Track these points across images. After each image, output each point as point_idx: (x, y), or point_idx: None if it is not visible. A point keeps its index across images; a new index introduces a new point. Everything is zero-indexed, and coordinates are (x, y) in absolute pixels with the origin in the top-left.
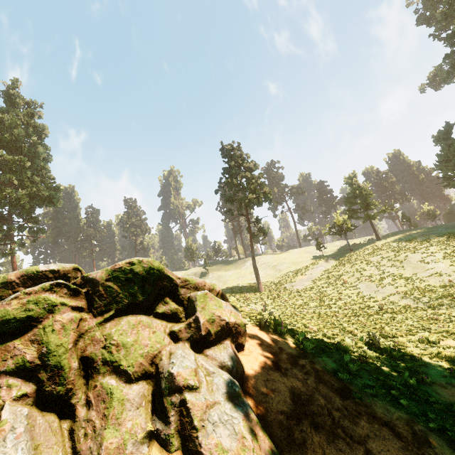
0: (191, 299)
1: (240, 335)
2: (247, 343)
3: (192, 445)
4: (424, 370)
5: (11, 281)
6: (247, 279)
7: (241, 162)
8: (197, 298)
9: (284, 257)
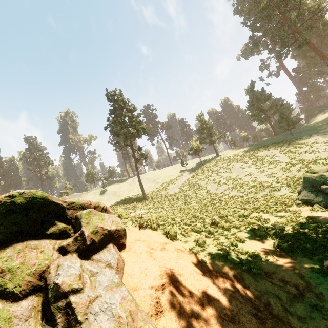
0: (77, 217)
1: (121, 237)
2: (128, 241)
3: None
4: (241, 234)
5: None
6: (135, 191)
7: (123, 105)
8: (82, 216)
9: (160, 173)
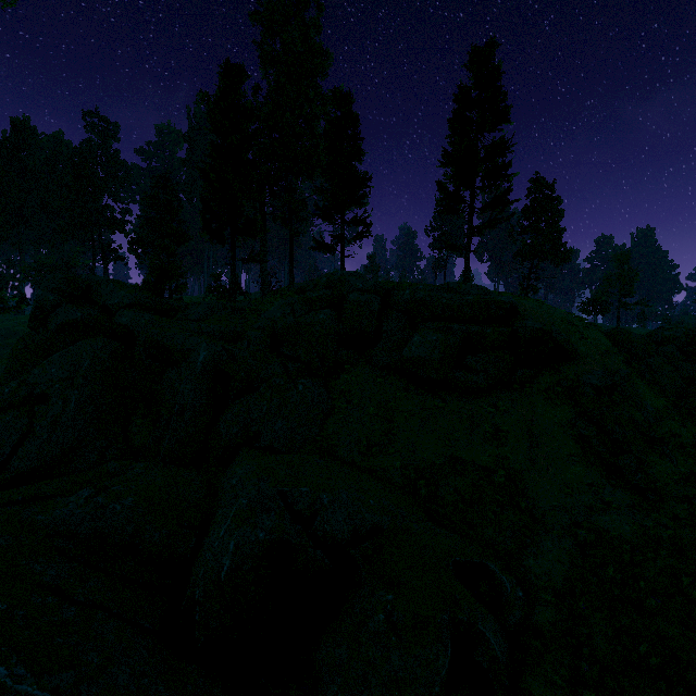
0: None
1: None
2: None
3: None
4: None
5: None
6: None
7: (556, 210)
8: None
9: None
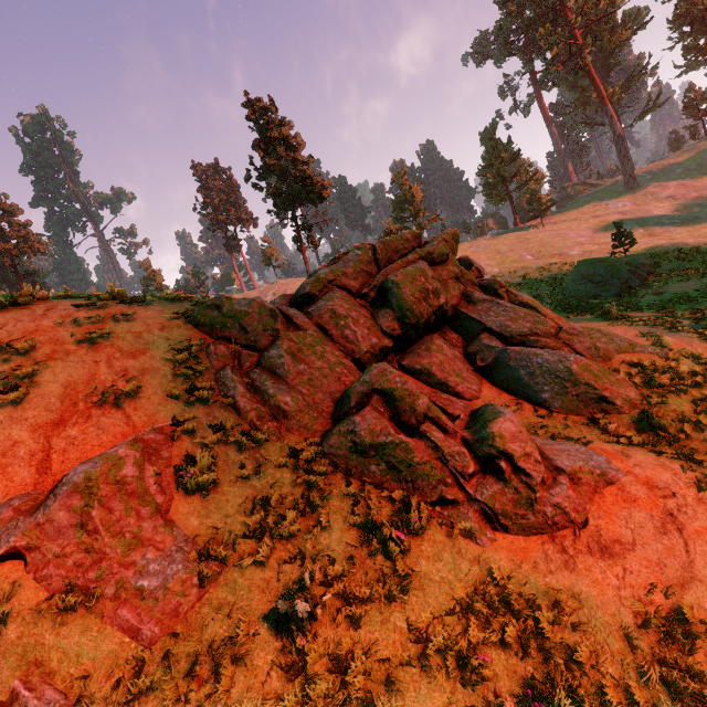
0: (464, 259)
1: None
2: None
3: (517, 302)
4: None
5: (409, 238)
6: None
7: (287, 135)
8: (468, 257)
9: None
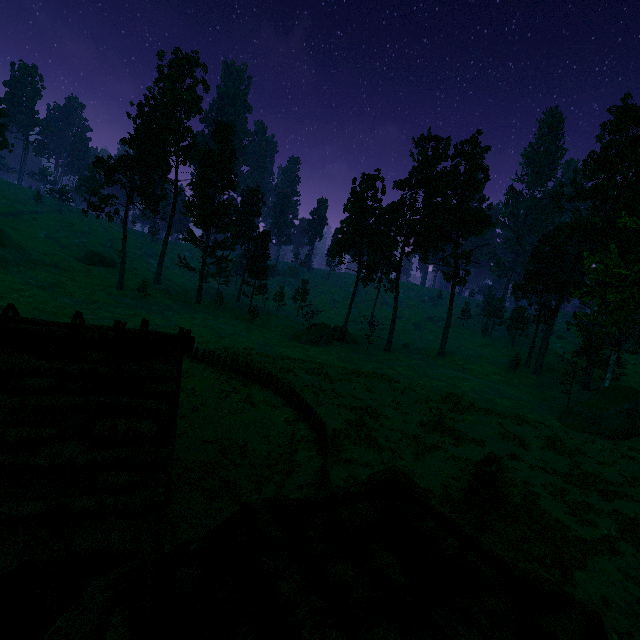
0: None
1: None
2: None
3: None
4: (34, 248)
5: None
6: None
7: None
8: None
9: None
